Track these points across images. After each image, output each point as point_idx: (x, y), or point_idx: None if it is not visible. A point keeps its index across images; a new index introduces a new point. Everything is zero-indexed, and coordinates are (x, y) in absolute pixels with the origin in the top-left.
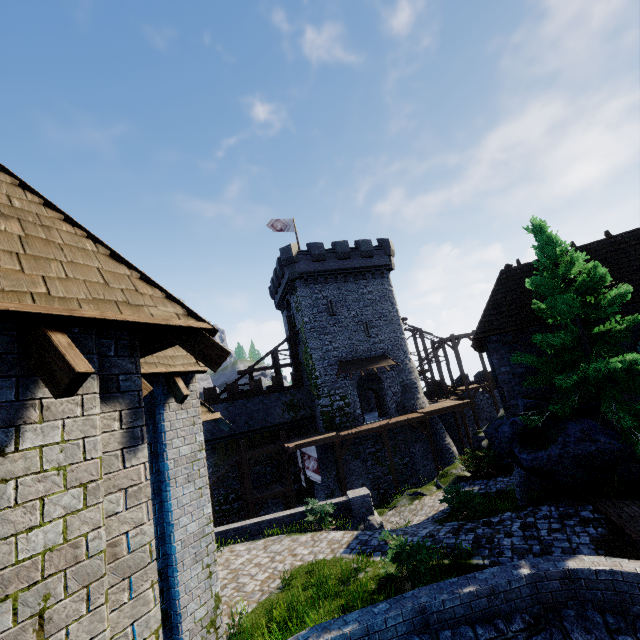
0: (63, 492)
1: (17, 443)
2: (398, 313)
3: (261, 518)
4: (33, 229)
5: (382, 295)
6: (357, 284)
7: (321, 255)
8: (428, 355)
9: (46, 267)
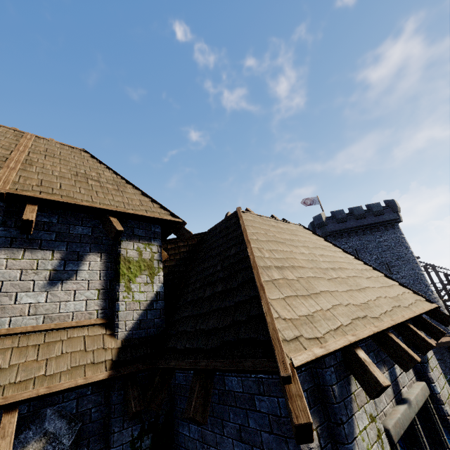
0: (440, 375)
1: (427, 356)
2: (413, 254)
3: None
4: (373, 273)
5: (396, 241)
6: (373, 235)
7: (343, 218)
8: (445, 286)
9: (396, 290)
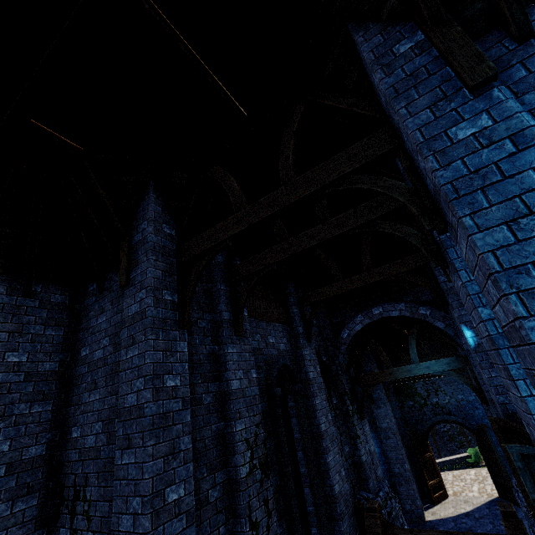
0: None
1: None
2: None
3: (441, 459)
4: None
5: None
6: None
7: None
8: None
9: None
